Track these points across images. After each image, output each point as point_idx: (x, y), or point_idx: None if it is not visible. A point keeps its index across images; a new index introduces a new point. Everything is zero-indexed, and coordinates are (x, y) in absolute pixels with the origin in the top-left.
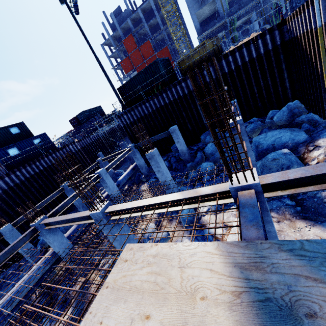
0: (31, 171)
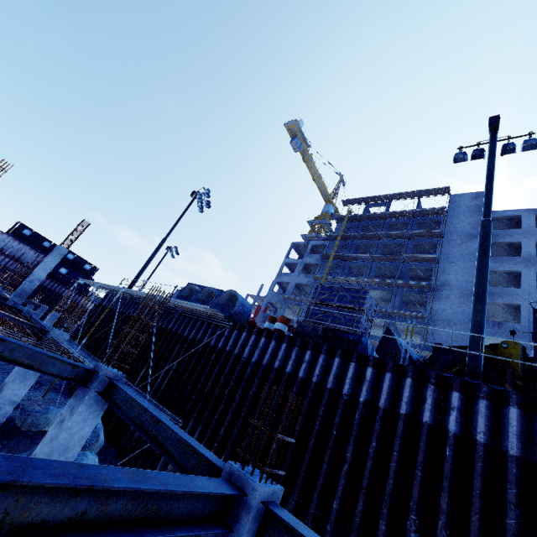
0: (47, 284)
